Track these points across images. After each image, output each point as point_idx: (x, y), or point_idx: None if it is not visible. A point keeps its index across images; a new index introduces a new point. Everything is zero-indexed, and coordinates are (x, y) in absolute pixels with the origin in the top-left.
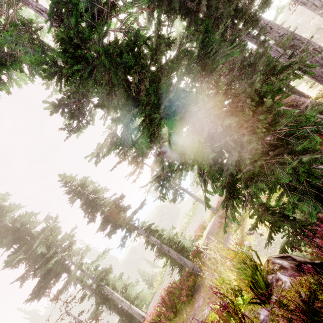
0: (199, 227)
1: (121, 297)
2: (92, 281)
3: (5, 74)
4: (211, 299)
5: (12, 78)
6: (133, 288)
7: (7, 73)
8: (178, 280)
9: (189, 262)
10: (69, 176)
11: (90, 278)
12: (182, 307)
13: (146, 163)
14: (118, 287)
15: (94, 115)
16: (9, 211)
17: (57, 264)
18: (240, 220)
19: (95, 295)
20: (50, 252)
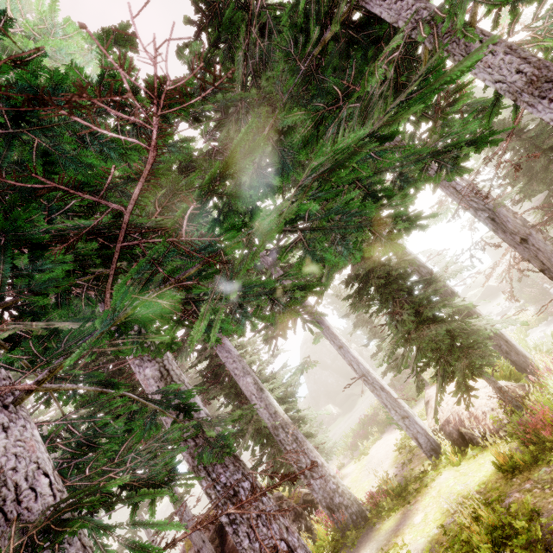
0: None
1: None
2: None
3: None
4: None
5: None
6: None
7: None
8: None
9: None
10: None
11: None
12: None
13: None
14: None
15: None
16: None
17: None
18: None
19: None
20: None
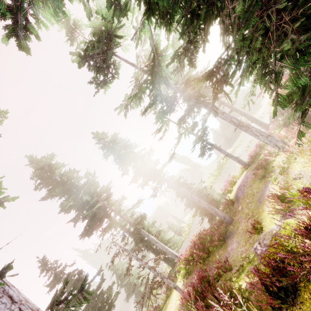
0: (227, 183)
1: (156, 239)
2: (129, 226)
3: (32, 16)
4: (248, 242)
5: (39, 19)
6: (166, 233)
7: (33, 12)
8: (208, 229)
9: (220, 212)
10: (101, 133)
11: (128, 223)
12: (214, 250)
13: (171, 120)
14: (152, 231)
15: (118, 68)
16: (56, 168)
17: (100, 210)
18: (283, 167)
19: (133, 236)
20: (93, 200)
